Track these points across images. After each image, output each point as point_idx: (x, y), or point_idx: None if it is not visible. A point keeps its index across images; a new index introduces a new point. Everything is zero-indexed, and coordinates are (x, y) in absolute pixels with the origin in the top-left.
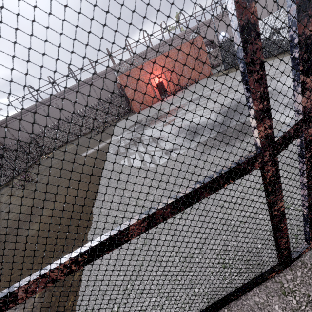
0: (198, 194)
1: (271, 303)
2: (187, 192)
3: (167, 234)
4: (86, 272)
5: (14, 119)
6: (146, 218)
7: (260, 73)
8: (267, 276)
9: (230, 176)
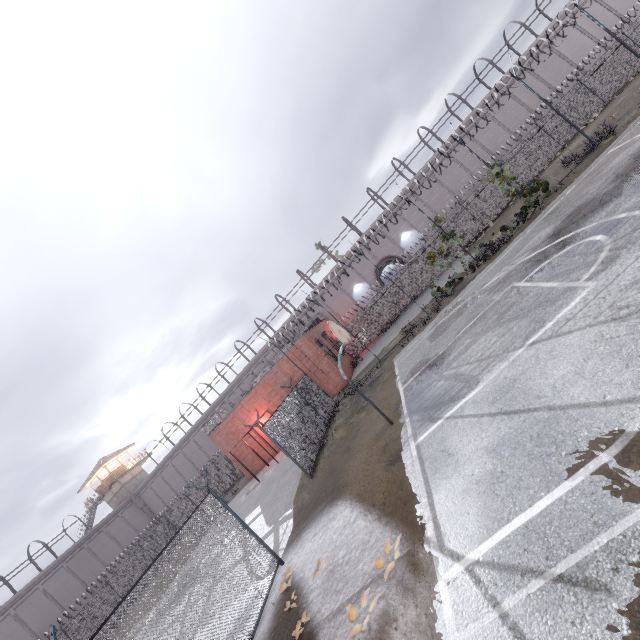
0: None
1: None
2: None
3: None
4: None
5: (156, 474)
6: None
7: None
8: None
9: None
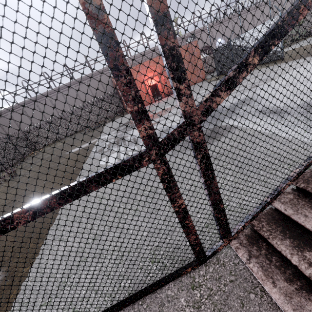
0: (85, 187)
1: (179, 297)
2: (73, 184)
3: (58, 224)
4: (35, 266)
5: (6, 113)
6: (31, 207)
7: (127, 78)
8: (182, 271)
9: (117, 172)
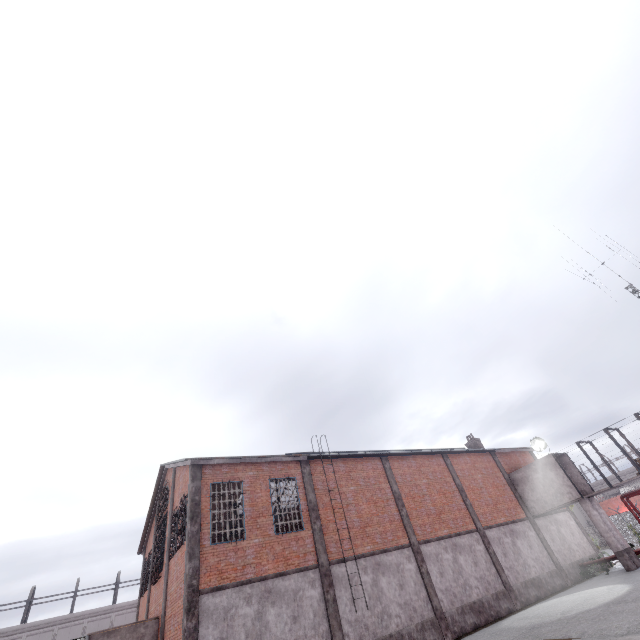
0: None
1: None
2: None
3: None
4: None
5: None
6: None
7: None
8: None
9: None
